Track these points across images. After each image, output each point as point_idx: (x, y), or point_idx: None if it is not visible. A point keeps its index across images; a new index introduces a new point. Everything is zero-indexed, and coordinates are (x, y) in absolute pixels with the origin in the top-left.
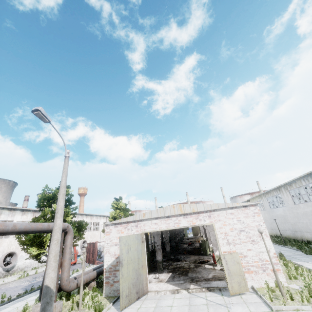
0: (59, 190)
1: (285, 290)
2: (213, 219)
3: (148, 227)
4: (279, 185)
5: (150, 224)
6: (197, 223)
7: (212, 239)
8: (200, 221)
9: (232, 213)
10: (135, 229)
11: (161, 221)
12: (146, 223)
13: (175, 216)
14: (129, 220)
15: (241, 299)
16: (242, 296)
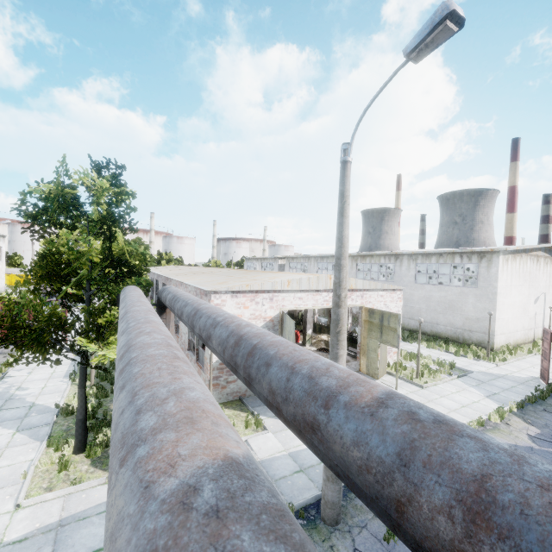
0: (345, 248)
1: (410, 370)
2: (364, 300)
3: (290, 303)
4: (350, 254)
5: (293, 298)
6: (348, 303)
7: (309, 316)
8: (352, 301)
9: (382, 296)
10: (268, 304)
11: (308, 296)
12: (287, 296)
13: (327, 291)
14: (264, 289)
15: (386, 381)
16: (383, 379)
